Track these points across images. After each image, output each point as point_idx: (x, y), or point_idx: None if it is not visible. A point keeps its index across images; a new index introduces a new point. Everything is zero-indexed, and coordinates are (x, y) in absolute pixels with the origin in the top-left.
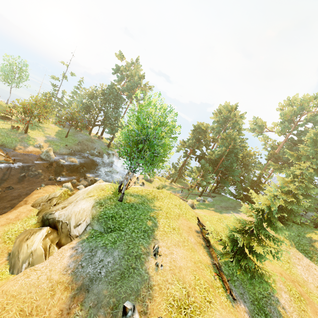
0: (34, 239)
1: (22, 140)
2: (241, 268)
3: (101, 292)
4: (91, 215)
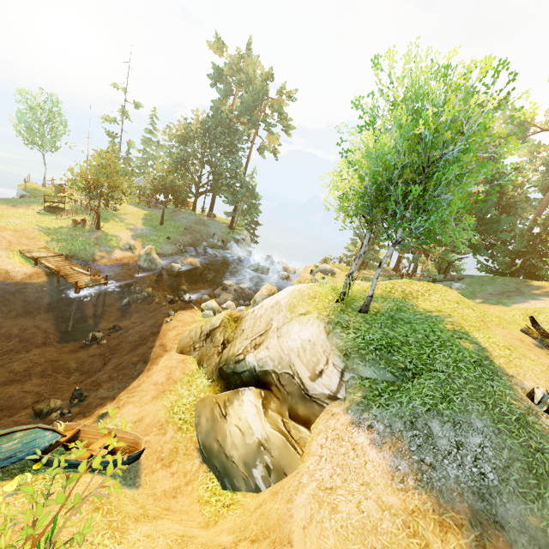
0: (238, 415)
1: (98, 243)
2: None
3: (526, 524)
4: (337, 351)
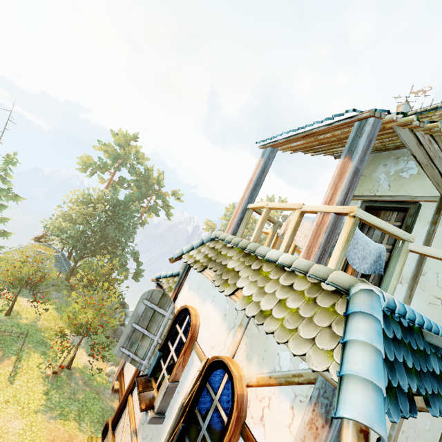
0: None
1: (95, 390)
2: None
3: None
4: None
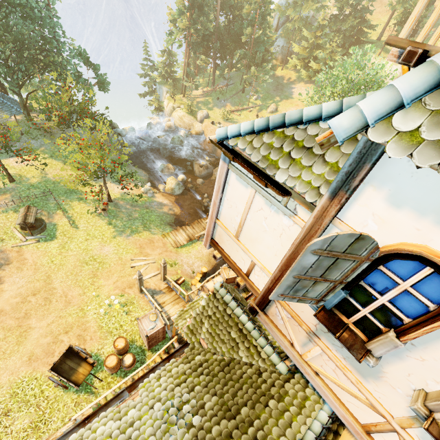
0: None
1: (143, 207)
2: None
3: None
4: None
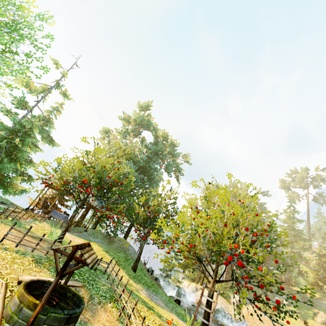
0: None
1: None
2: None
3: None
4: None
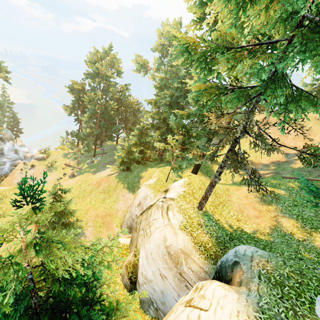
0: None
1: None
2: (53, 229)
3: None
4: None
